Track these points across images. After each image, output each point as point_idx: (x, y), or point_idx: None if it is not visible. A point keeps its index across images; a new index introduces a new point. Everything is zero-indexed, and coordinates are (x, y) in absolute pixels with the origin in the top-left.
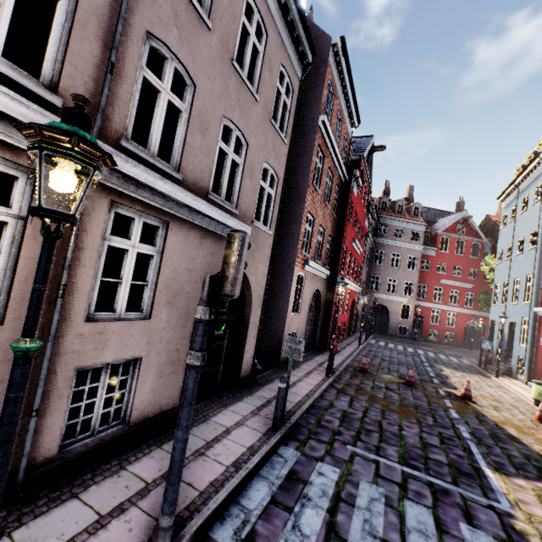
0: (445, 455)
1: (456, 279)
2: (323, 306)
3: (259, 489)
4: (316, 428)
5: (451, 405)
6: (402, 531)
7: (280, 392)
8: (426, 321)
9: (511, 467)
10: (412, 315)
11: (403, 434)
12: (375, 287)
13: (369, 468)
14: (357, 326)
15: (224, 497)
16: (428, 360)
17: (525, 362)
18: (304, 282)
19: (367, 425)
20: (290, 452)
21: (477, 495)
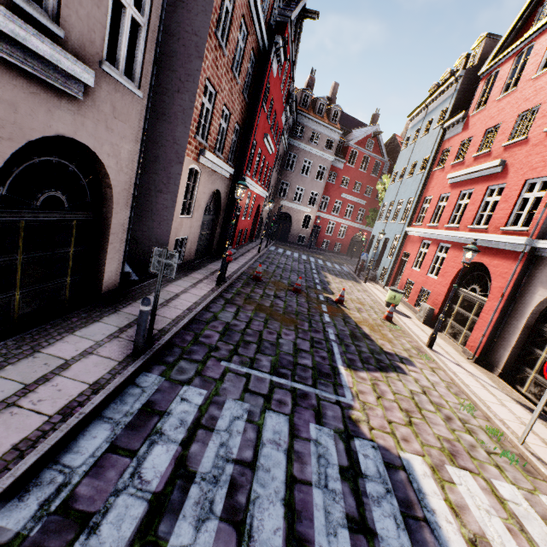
0: (312, 358)
1: (354, 194)
2: (223, 210)
3: (96, 435)
4: (191, 346)
5: (327, 309)
6: (257, 446)
7: (142, 316)
8: (322, 231)
9: (359, 363)
10: (312, 225)
11: (280, 342)
12: (284, 194)
13: (239, 384)
14: (261, 232)
15: (32, 463)
16: (317, 267)
17: (387, 272)
18: (199, 179)
19: (247, 337)
20: (152, 380)
21: (329, 394)
